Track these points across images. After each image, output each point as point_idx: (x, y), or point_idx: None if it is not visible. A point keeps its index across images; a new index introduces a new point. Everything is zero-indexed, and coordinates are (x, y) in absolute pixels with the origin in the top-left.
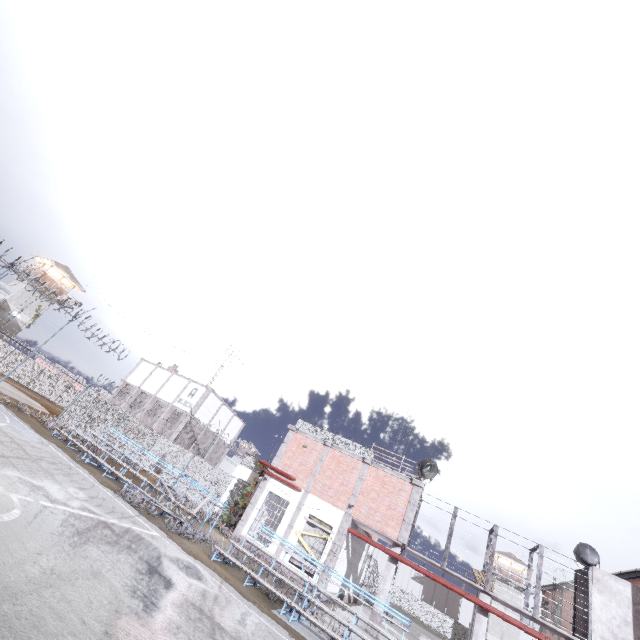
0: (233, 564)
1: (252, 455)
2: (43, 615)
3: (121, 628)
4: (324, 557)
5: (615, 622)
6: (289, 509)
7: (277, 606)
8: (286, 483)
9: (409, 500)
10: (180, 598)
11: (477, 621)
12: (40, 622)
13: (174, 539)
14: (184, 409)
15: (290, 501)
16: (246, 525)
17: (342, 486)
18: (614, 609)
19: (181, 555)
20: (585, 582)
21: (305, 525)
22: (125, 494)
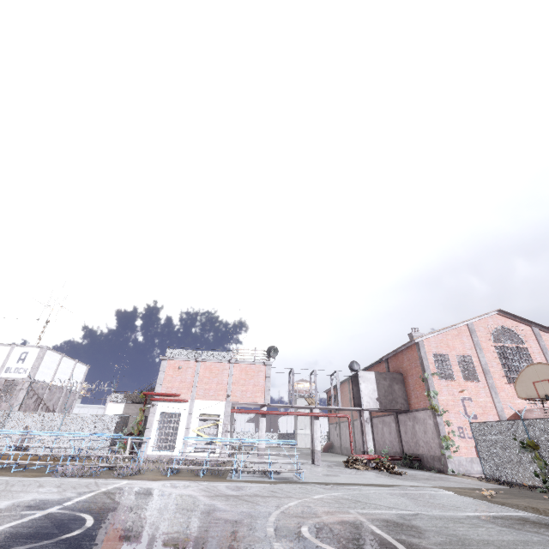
0: (175, 472)
1: (120, 391)
2: (205, 530)
3: (224, 517)
4: (220, 436)
5: (371, 392)
6: (182, 418)
7: (224, 476)
8: (174, 401)
9: (266, 376)
10: (205, 497)
11: (315, 424)
12: (211, 531)
13: (134, 479)
14: (18, 377)
15: (181, 412)
16: (149, 445)
17: (219, 385)
18: (370, 387)
19: (158, 483)
20: (355, 380)
21: (198, 423)
22: (65, 472)
